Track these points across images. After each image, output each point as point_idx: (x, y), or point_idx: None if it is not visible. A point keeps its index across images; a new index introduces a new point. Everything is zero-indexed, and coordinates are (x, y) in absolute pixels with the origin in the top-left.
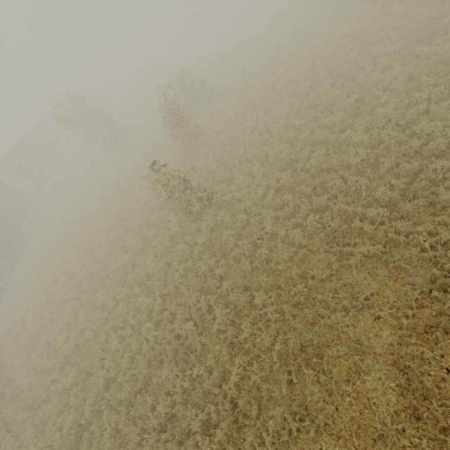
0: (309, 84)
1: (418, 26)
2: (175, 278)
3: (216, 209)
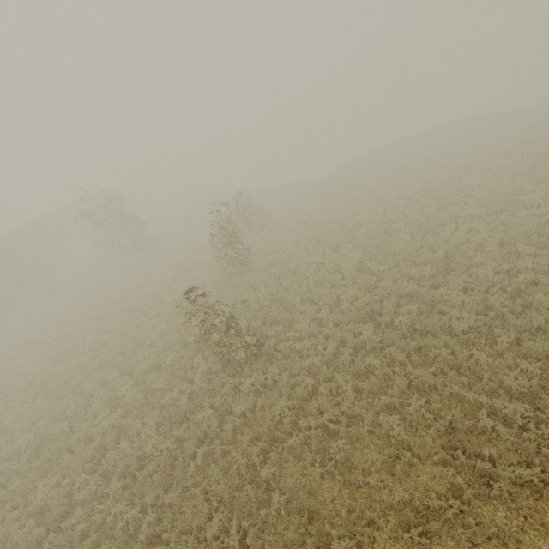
0: (383, 230)
1: (495, 197)
2: (187, 473)
3: (266, 360)
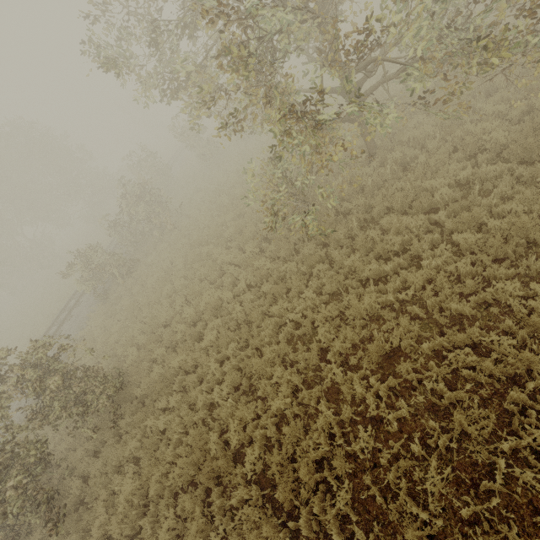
0: None
1: None
2: None
3: None
